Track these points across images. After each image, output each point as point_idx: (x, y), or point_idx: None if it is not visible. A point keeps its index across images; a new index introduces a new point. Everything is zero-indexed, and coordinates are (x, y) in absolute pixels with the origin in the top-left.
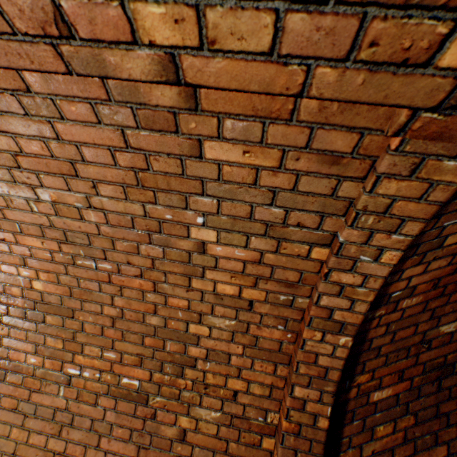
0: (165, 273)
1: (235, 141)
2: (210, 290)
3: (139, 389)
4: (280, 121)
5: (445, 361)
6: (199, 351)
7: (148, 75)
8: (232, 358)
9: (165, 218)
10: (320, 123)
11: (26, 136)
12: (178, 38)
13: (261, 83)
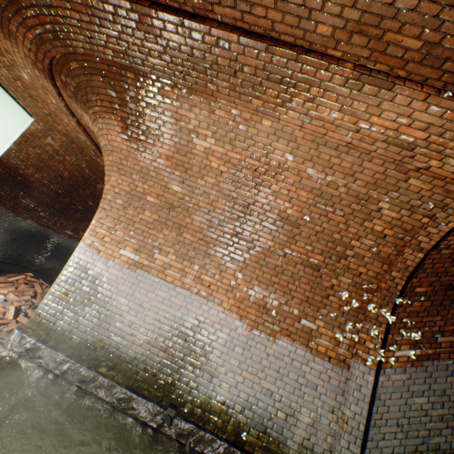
0: (354, 217)
1: (421, 180)
2: (370, 227)
3: (317, 264)
4: (439, 180)
5: (451, 283)
6: (351, 253)
7: (419, 167)
8: (364, 258)
9: (372, 196)
10: (449, 183)
11: (348, 162)
12: (435, 165)
13: (445, 175)
